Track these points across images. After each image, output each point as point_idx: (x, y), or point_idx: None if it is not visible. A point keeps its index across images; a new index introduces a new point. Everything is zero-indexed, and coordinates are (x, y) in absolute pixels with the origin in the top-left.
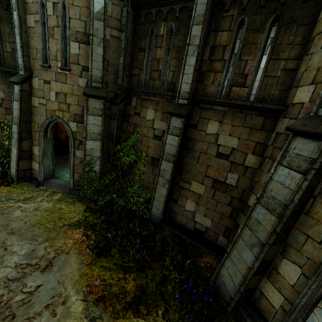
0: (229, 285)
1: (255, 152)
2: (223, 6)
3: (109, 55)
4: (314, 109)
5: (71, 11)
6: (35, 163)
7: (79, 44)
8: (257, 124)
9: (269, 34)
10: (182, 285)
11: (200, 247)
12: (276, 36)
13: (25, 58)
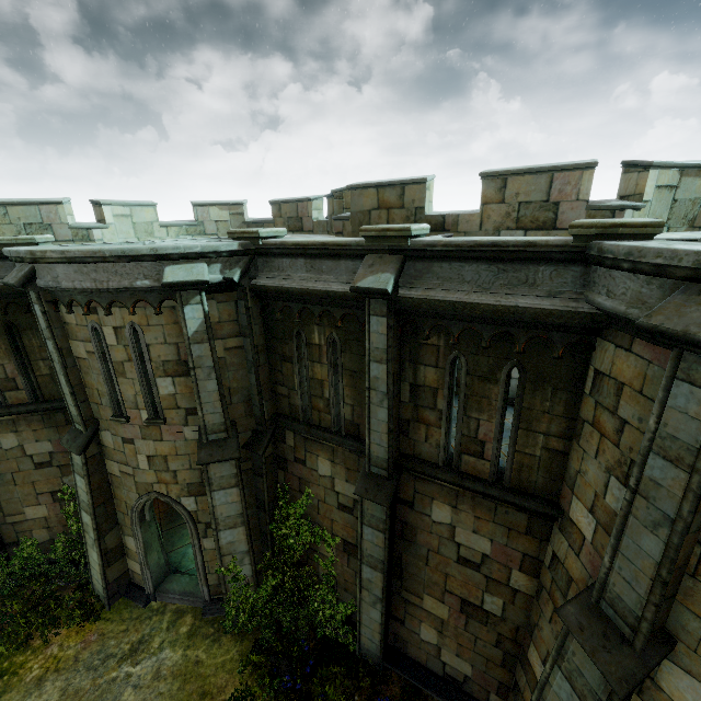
0: None
1: (524, 569)
2: (418, 328)
3: (229, 379)
4: (594, 594)
5: (148, 335)
6: (134, 562)
7: (173, 378)
8: (518, 523)
9: (508, 387)
10: None
11: None
12: (521, 398)
13: (82, 406)
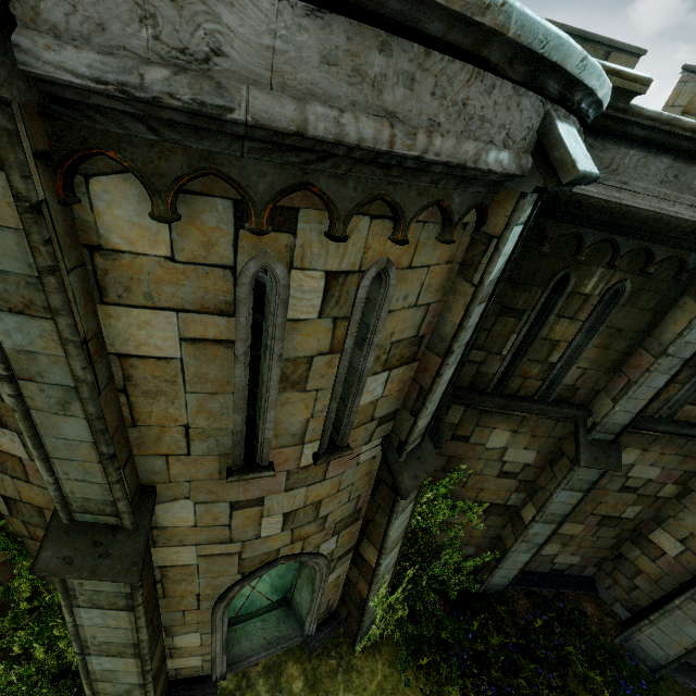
0: (654, 652)
1: (677, 482)
2: None
3: None
4: None
5: (395, 291)
6: (188, 659)
7: (390, 371)
8: None
9: None
10: (616, 689)
11: (564, 592)
12: None
13: (124, 474)
